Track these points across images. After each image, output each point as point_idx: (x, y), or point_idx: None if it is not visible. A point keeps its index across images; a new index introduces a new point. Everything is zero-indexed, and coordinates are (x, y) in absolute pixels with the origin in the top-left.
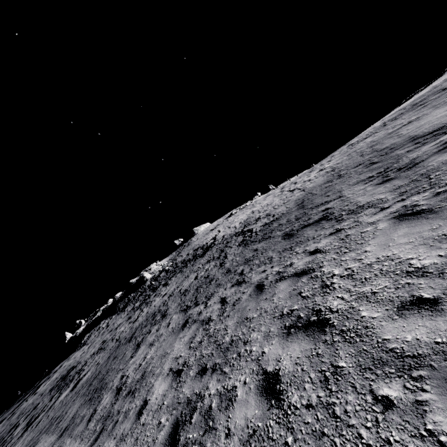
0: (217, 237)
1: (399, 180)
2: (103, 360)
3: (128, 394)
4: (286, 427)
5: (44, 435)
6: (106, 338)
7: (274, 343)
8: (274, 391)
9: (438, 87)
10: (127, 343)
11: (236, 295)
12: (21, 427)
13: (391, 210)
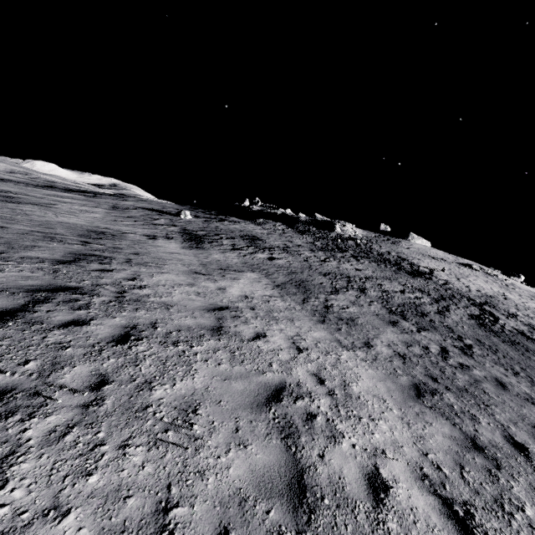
0: (436, 272)
1: None
2: (296, 265)
3: (342, 320)
4: (533, 469)
5: (257, 271)
6: (289, 245)
7: (522, 433)
8: (521, 451)
9: None
10: (322, 276)
11: (462, 359)
12: (227, 242)
13: None
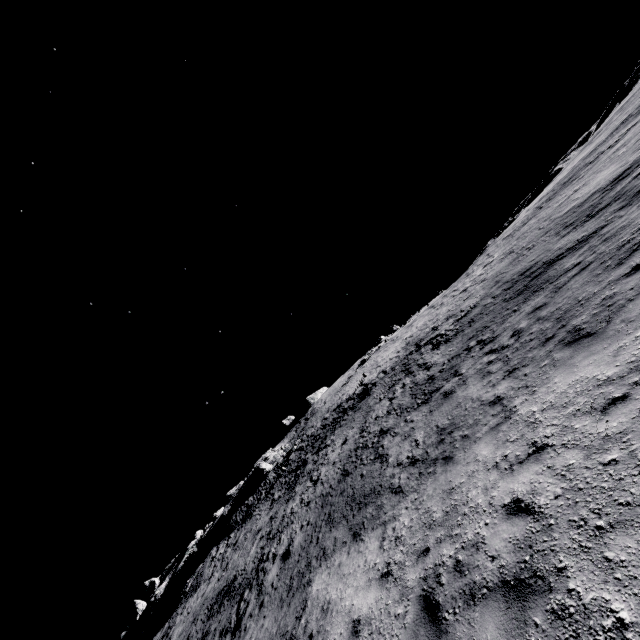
0: (366, 381)
1: (615, 207)
2: (314, 515)
3: (444, 439)
4: None
5: (308, 576)
6: (265, 532)
7: (613, 274)
8: None
9: (582, 164)
10: (347, 477)
11: (503, 338)
12: None
13: (632, 210)
